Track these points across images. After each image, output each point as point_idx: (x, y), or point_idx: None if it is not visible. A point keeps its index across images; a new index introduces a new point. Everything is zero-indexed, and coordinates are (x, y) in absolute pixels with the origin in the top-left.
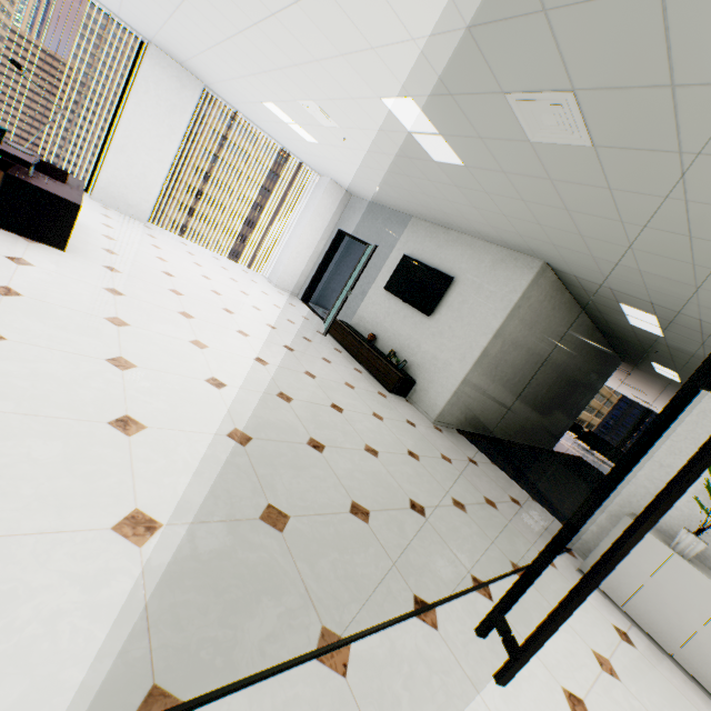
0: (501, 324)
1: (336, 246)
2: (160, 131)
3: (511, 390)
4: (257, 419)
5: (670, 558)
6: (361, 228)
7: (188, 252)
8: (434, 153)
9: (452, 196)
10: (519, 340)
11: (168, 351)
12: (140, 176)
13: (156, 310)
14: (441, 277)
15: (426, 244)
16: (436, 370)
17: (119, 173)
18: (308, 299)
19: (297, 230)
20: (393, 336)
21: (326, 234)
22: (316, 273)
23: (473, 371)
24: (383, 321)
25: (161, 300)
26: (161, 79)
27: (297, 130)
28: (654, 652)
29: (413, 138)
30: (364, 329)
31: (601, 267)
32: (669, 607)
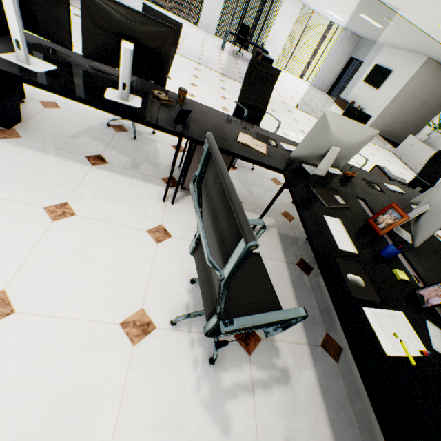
0: (403, 87)
1: (347, 65)
2: (284, 28)
3: (411, 121)
4: (310, 105)
5: (416, 142)
6: (361, 54)
7: (287, 75)
8: (376, 26)
9: (388, 36)
10: (414, 95)
11: (292, 92)
12: (275, 47)
13: (287, 86)
14: (387, 71)
15: (386, 58)
16: (373, 110)
17: (269, 48)
18: (330, 93)
19: (330, 60)
20: (361, 100)
21: (343, 60)
22: (335, 80)
23: (387, 108)
24: (359, 95)
25: (287, 85)
26: (288, 7)
27: (336, 17)
28: (401, 163)
29: (369, 22)
30: (351, 100)
31: (436, 56)
32: (410, 153)
